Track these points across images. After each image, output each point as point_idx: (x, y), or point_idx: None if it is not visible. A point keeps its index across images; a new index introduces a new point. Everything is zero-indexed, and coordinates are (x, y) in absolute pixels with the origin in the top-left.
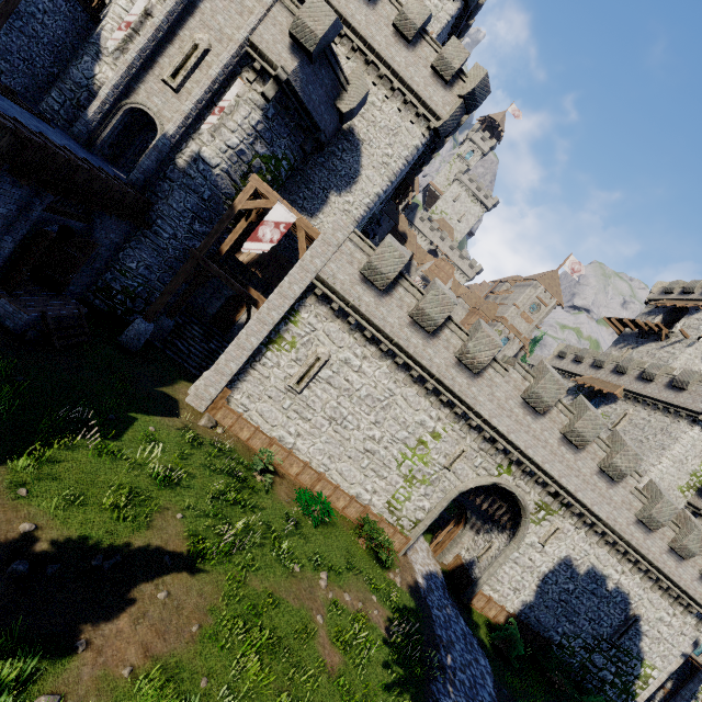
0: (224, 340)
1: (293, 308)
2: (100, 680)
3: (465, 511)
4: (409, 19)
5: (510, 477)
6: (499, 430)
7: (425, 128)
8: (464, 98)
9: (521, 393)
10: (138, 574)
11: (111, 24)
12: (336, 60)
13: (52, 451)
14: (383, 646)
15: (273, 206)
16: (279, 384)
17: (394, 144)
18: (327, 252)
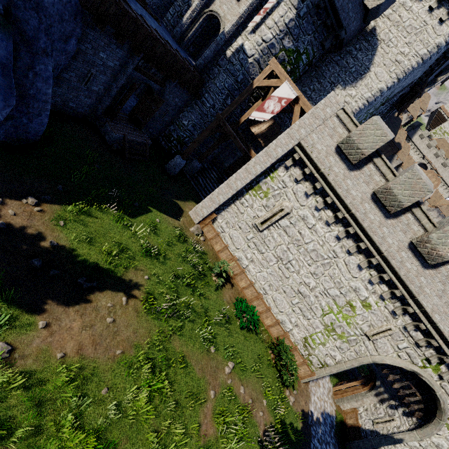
0: None
1: (274, 167)
2: (41, 351)
3: (375, 379)
4: None
5: (435, 375)
6: (439, 327)
7: None
8: None
9: None
10: (102, 299)
11: None
12: None
13: (91, 209)
14: (253, 444)
15: (281, 84)
16: (248, 220)
17: (413, 42)
18: (313, 124)
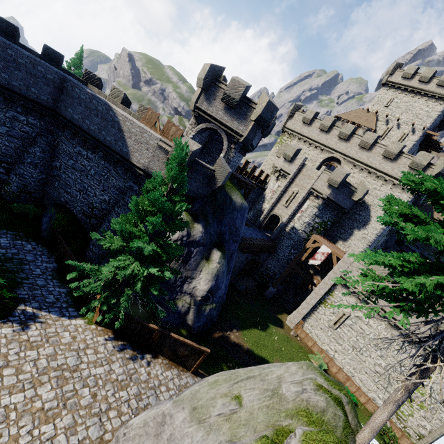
0: (303, 296)
1: (330, 289)
2: None
3: None
4: (390, 152)
5: None
6: None
7: (409, 194)
8: (433, 176)
9: None
10: None
11: (268, 191)
12: (349, 184)
13: (250, 330)
14: None
15: (321, 246)
16: (325, 323)
17: None
18: (345, 266)
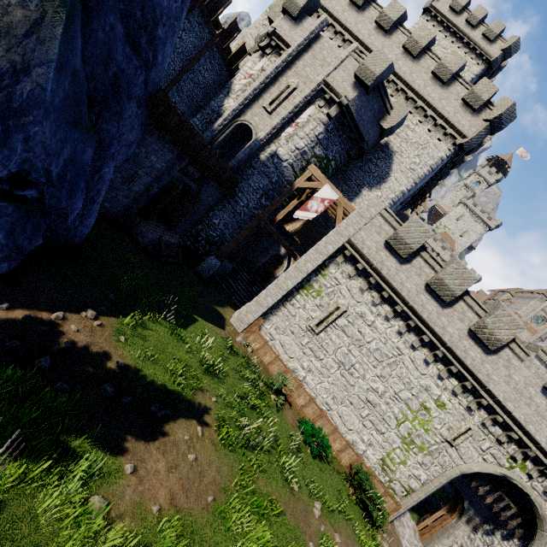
0: (262, 287)
1: (324, 264)
2: (136, 505)
3: (462, 500)
4: (446, 67)
5: (524, 475)
6: (515, 416)
7: (450, 144)
8: (490, 121)
9: (544, 382)
10: (178, 431)
11: (240, 76)
12: (385, 93)
13: (144, 320)
14: None
15: (322, 187)
16: (301, 323)
17: (421, 155)
18: (360, 223)
